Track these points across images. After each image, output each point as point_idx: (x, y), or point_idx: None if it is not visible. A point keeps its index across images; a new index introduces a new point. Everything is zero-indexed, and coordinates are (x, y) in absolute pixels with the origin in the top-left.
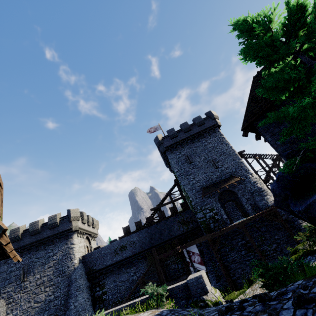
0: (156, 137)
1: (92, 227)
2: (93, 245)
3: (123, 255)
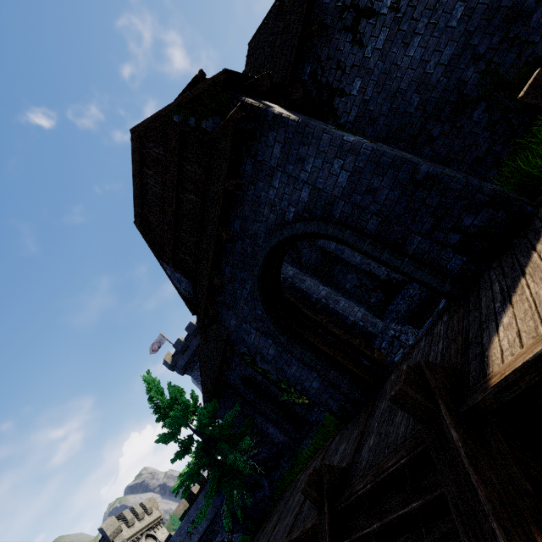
0: (164, 360)
1: (148, 515)
2: (161, 536)
3: (199, 530)
